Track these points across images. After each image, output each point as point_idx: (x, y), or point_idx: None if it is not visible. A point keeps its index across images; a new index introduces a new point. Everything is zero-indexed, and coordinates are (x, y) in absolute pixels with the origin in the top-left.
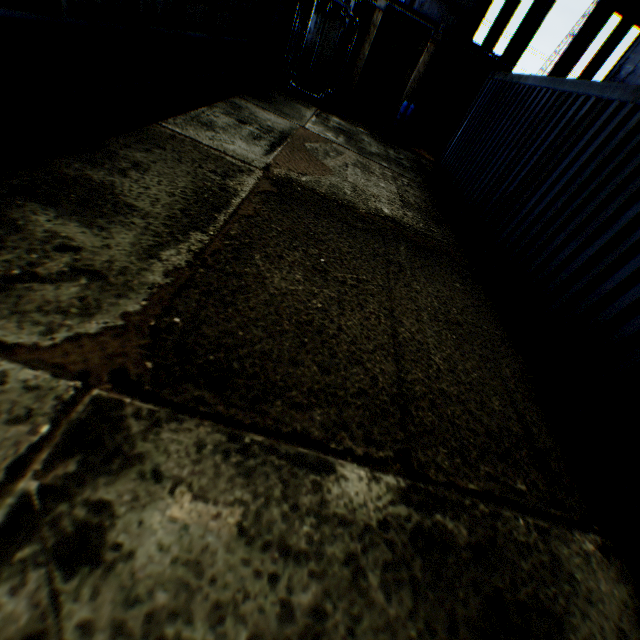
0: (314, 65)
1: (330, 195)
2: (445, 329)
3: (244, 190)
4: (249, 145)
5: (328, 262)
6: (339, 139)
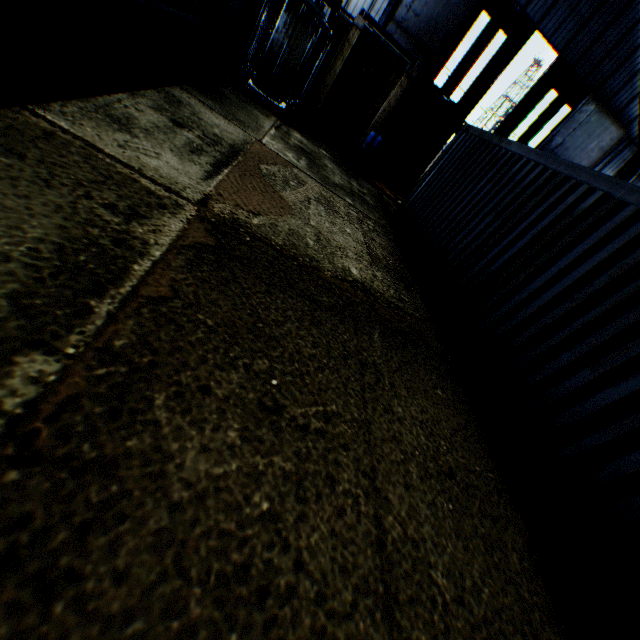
0: (279, 69)
1: (289, 248)
2: (439, 492)
3: (160, 243)
4: (183, 161)
5: (283, 385)
6: (301, 162)
